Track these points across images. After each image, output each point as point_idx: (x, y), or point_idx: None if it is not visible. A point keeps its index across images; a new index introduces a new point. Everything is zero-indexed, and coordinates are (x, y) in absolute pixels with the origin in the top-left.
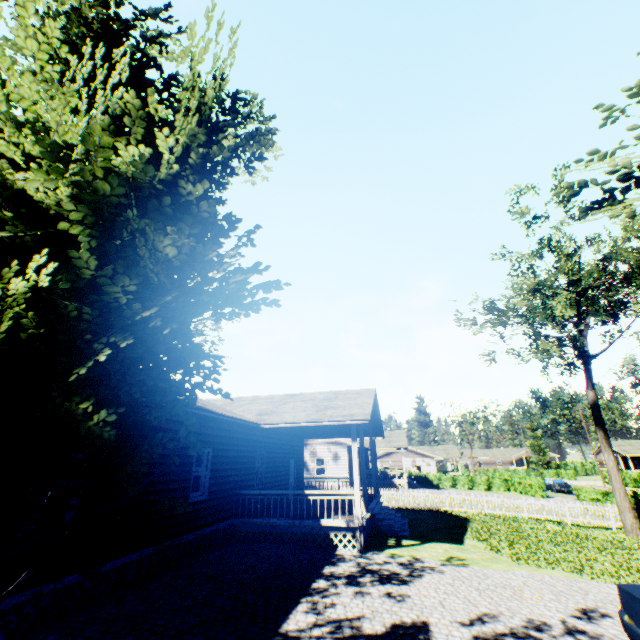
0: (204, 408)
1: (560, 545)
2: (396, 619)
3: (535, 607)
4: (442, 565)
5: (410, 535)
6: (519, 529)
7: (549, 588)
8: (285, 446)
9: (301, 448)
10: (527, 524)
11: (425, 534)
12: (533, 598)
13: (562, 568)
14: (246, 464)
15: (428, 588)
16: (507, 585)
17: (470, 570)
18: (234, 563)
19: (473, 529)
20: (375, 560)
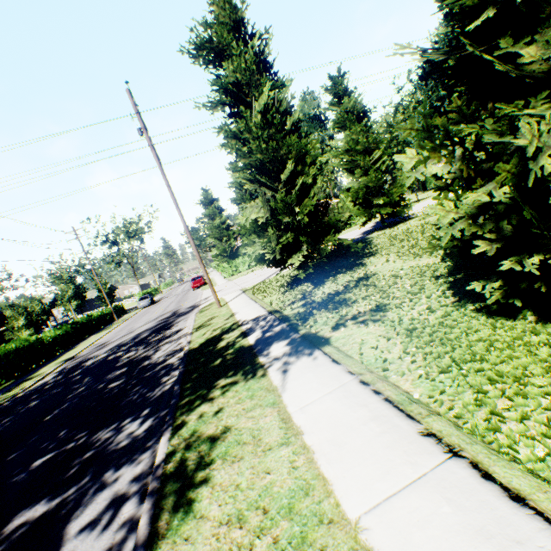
0: None
1: None
2: None
3: None
4: None
5: None
6: None
7: None
8: None
9: None
10: None
11: None
12: None
13: None
14: None
15: None
16: None
17: None
18: None
19: None
20: None
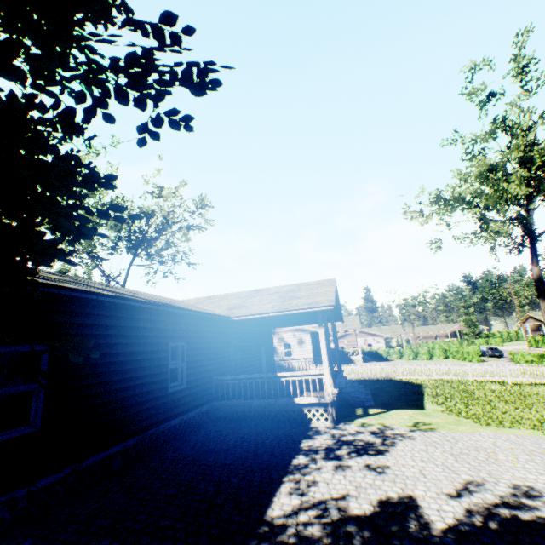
0: (169, 305)
1: (511, 403)
2: (382, 495)
3: (515, 470)
4: (411, 431)
5: (374, 404)
6: (469, 391)
7: (520, 448)
8: (256, 336)
9: (270, 336)
10: (473, 386)
11: (388, 402)
12: (509, 460)
13: (522, 426)
14: (221, 354)
15: (404, 457)
16: (479, 448)
17: (439, 435)
18: (217, 444)
19: (429, 394)
20: (348, 431)
